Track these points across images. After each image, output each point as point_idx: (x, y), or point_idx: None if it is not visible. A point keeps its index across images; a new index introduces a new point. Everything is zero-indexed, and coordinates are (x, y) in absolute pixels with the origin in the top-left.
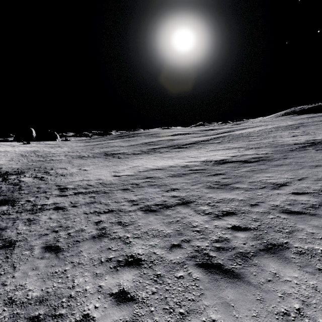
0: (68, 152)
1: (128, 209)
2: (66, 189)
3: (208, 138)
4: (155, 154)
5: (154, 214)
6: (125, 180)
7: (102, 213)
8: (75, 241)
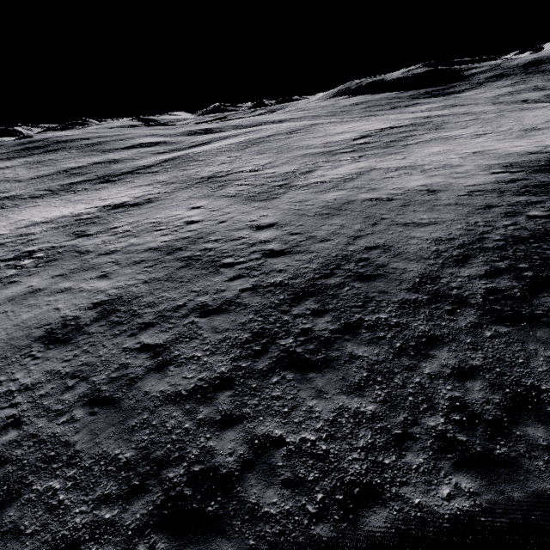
0: None
1: None
2: None
3: (159, 160)
4: (65, 195)
5: None
6: None
7: None
8: None
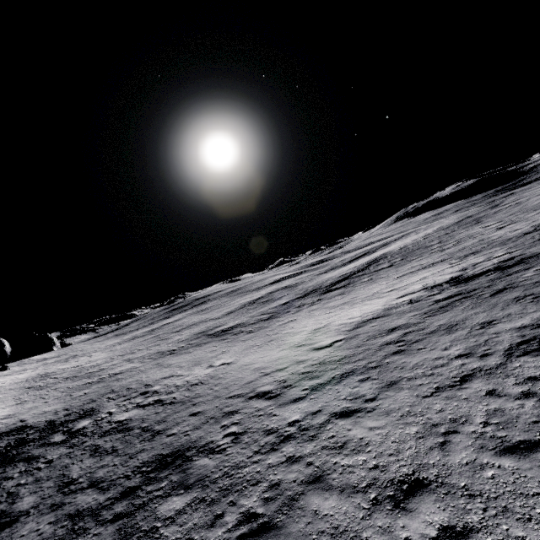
0: (120, 355)
1: (491, 363)
2: (271, 393)
3: (354, 267)
4: (305, 308)
5: None
6: (359, 346)
7: (458, 383)
8: (532, 423)
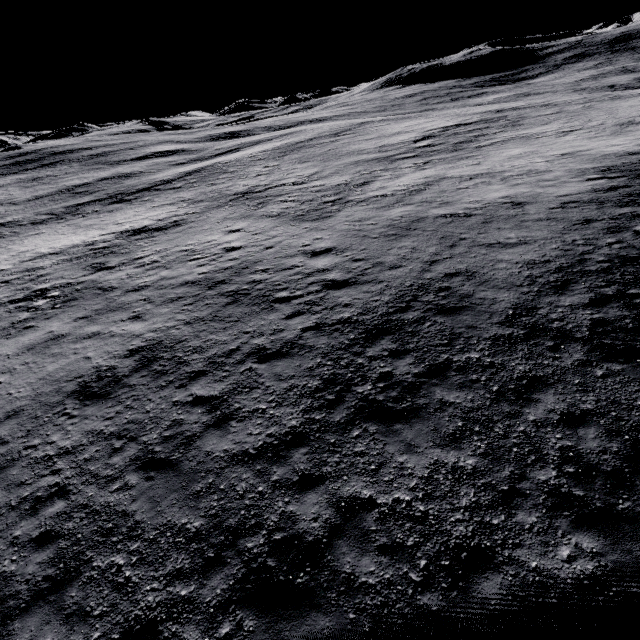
0: None
1: None
2: None
3: (180, 173)
4: (73, 220)
5: (6, 308)
6: None
7: None
8: None
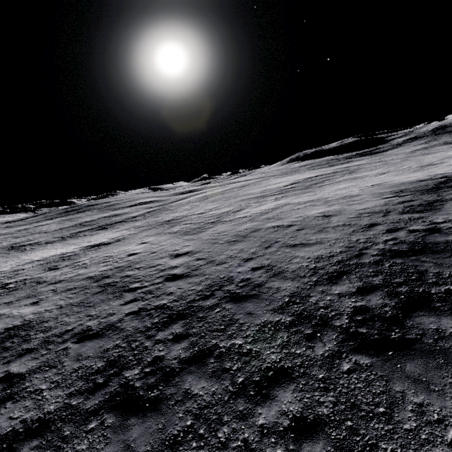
0: None
1: None
2: None
3: (145, 212)
4: (69, 240)
5: None
6: None
7: None
8: None
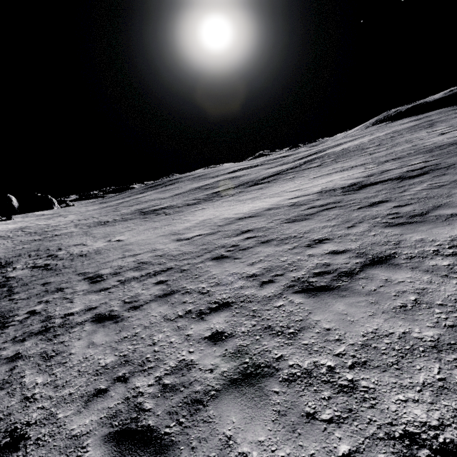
0: (78, 220)
1: (261, 294)
2: (100, 277)
3: (293, 164)
4: (224, 198)
5: (334, 296)
6: (204, 244)
7: (208, 312)
8: (188, 402)
